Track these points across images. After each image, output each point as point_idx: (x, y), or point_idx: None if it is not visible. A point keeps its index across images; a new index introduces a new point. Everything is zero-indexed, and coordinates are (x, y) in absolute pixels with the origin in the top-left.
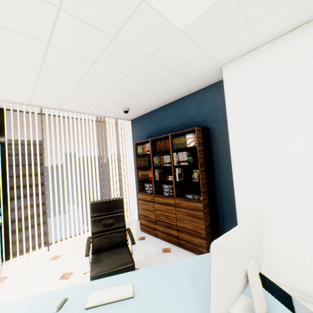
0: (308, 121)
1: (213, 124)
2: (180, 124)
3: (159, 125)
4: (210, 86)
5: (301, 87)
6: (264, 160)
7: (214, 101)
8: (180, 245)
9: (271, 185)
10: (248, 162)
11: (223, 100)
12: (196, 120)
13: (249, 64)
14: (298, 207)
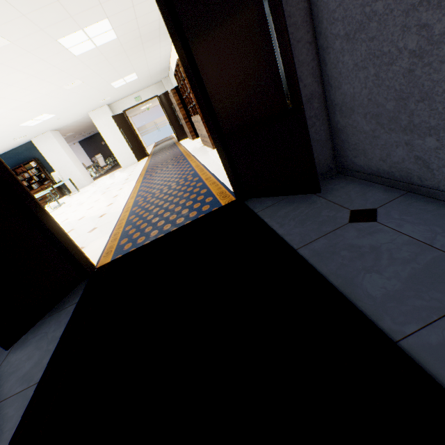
0: (62, 152)
1: (39, 156)
2: (22, 159)
3: (9, 162)
4: (28, 143)
5: (56, 145)
6: (59, 163)
7: (34, 148)
8: (54, 201)
9: (64, 168)
10: (56, 165)
11: (37, 148)
12: (30, 156)
13: (40, 139)
14: (71, 170)
